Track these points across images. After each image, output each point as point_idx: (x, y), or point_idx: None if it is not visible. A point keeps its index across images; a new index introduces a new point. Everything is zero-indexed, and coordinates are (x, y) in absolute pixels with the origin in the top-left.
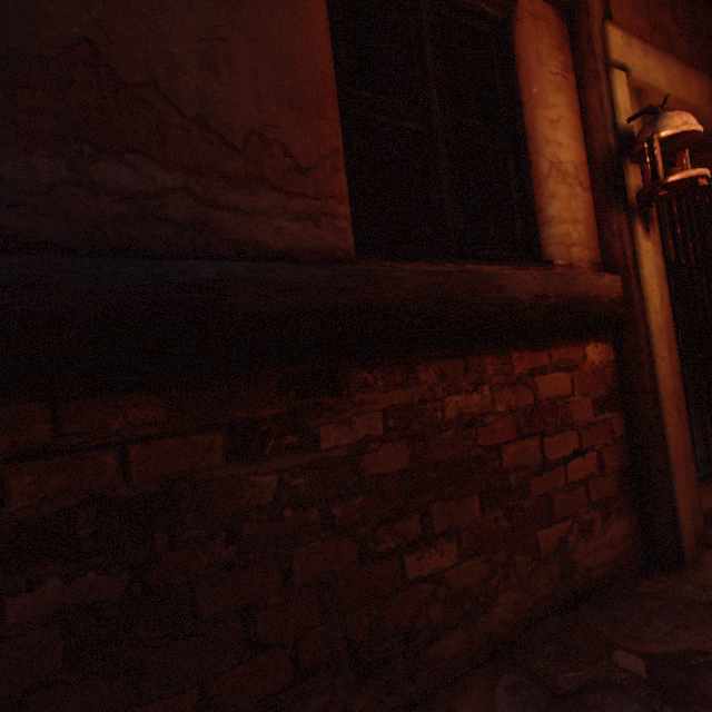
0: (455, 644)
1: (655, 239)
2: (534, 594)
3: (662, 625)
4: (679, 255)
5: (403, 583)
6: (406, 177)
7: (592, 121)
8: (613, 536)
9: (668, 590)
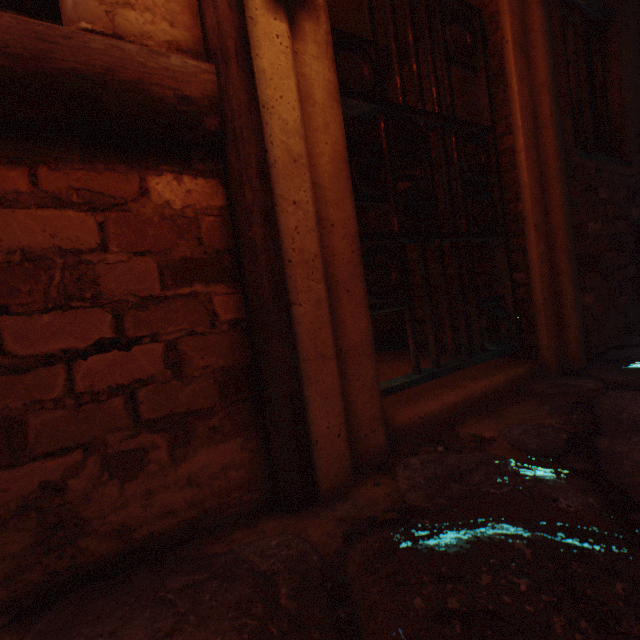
0: None
1: (322, 37)
2: None
3: (134, 633)
4: (416, 101)
5: None
6: None
7: None
8: (202, 469)
9: (239, 550)
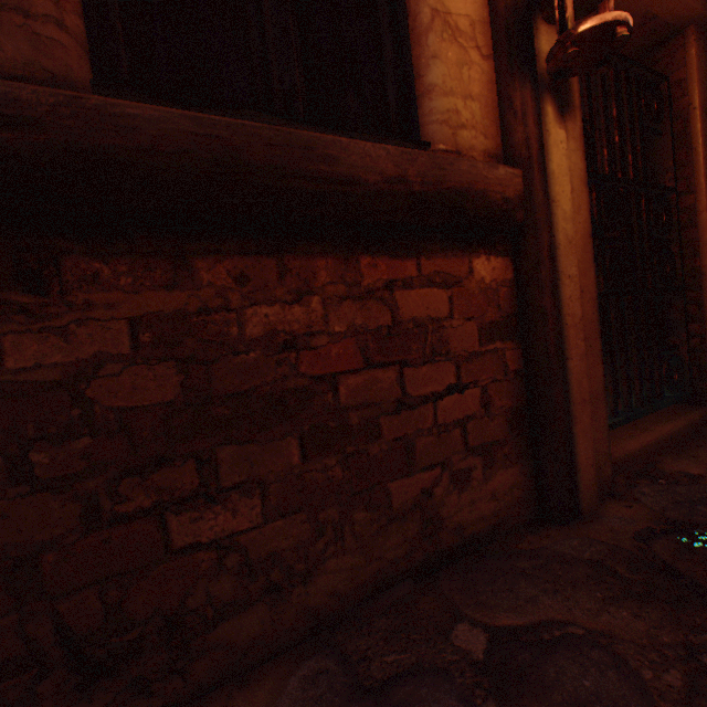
0: (255, 624)
1: (576, 133)
2: (382, 557)
3: (527, 590)
4: (615, 169)
5: (166, 553)
6: (207, 1)
7: None
8: (498, 487)
9: (550, 546)
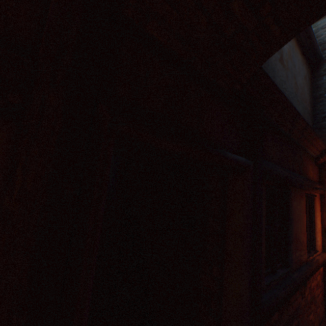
0: None
1: None
2: (316, 323)
3: None
4: None
5: (309, 320)
6: None
7: (323, 219)
8: (322, 310)
9: None
